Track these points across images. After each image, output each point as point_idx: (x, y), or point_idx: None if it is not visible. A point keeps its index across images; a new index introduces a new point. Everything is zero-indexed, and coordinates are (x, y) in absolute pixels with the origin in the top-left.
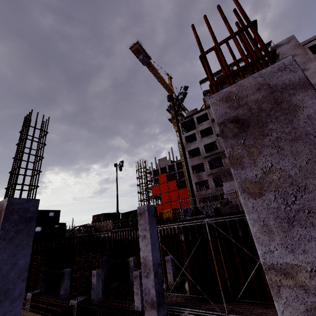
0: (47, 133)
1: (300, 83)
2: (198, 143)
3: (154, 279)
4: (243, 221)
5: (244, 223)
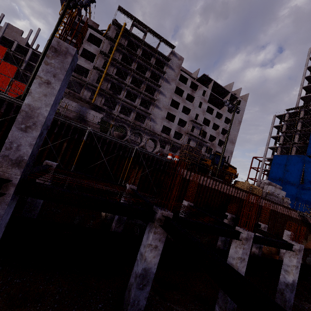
0: None
1: (72, 55)
2: None
3: None
4: (57, 123)
5: (57, 124)
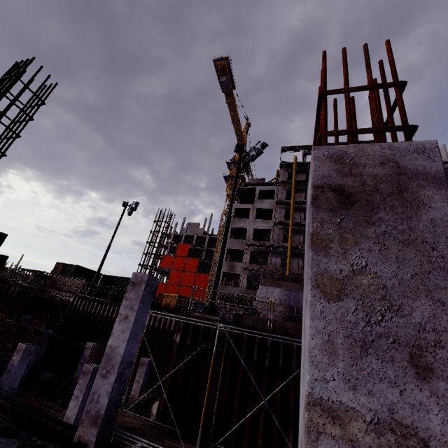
0: (43, 103)
1: (436, 176)
2: (248, 224)
3: (114, 383)
4: (265, 343)
5: (265, 346)
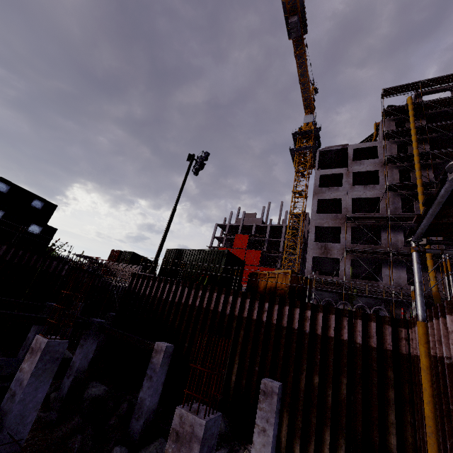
0: None
1: None
2: (343, 193)
3: None
4: None
5: None
